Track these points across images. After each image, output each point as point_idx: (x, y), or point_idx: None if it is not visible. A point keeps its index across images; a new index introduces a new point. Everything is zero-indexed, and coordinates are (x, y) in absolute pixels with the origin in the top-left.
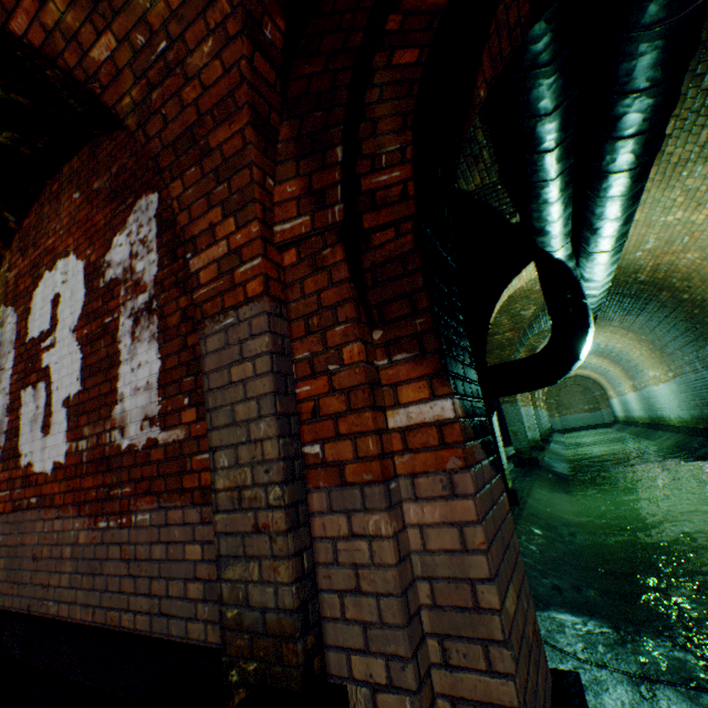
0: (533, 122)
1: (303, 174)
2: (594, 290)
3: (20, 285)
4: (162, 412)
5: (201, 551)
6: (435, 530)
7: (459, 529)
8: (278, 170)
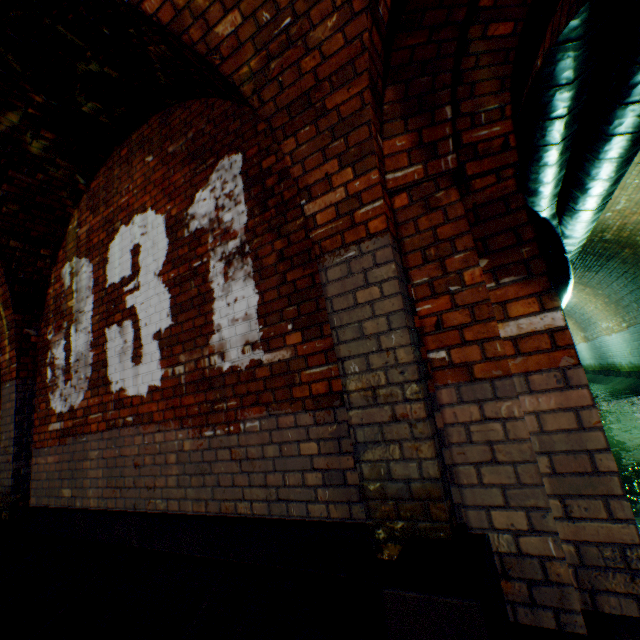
0: (553, 91)
1: (412, 130)
2: (571, 246)
3: (93, 239)
4: (263, 337)
5: (317, 447)
6: (550, 415)
7: (575, 412)
8: (385, 128)
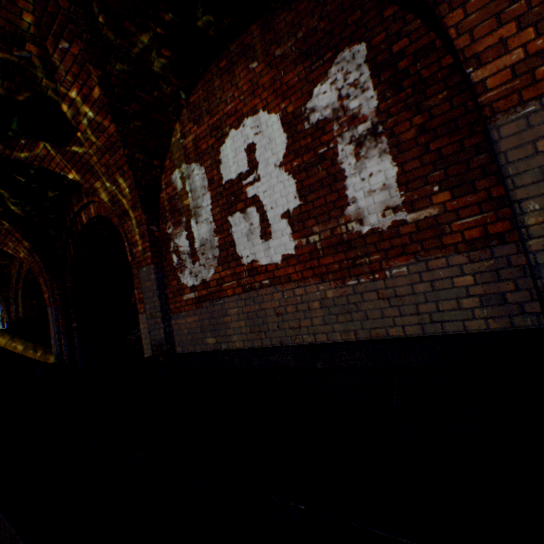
0: None
1: None
2: None
3: (200, 146)
4: (405, 201)
5: (472, 279)
6: None
7: None
8: None
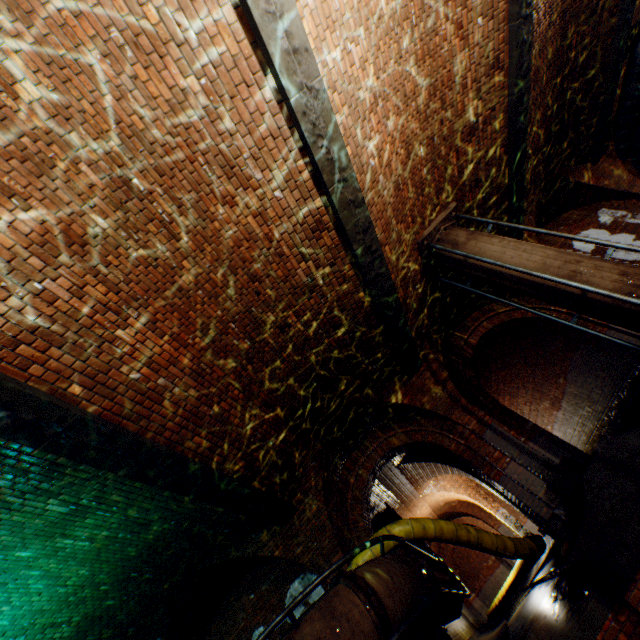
0: None
1: None
2: None
3: None
4: None
5: None
6: None
7: None
8: None
